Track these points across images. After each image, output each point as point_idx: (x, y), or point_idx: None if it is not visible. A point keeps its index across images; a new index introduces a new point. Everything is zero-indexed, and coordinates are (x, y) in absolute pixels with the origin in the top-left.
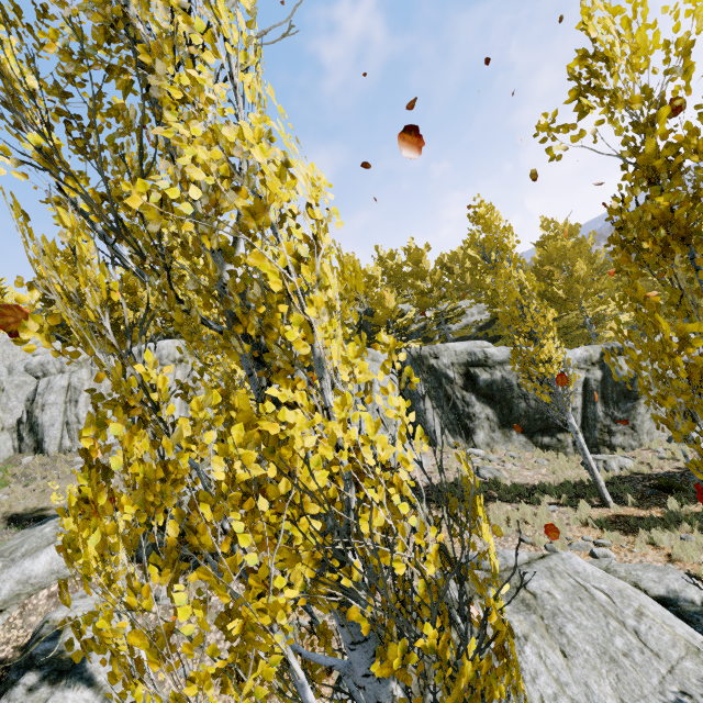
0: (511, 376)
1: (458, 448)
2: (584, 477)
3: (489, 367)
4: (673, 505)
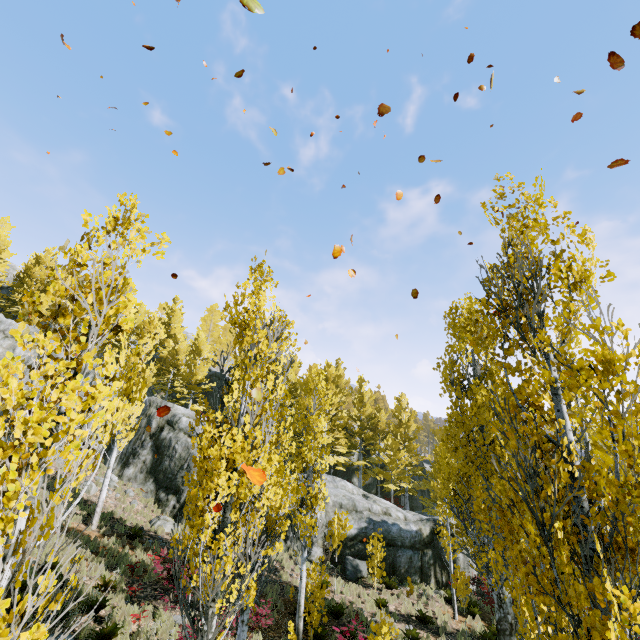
0: (175, 439)
1: (112, 472)
2: (129, 518)
3: (174, 429)
4: (113, 542)
